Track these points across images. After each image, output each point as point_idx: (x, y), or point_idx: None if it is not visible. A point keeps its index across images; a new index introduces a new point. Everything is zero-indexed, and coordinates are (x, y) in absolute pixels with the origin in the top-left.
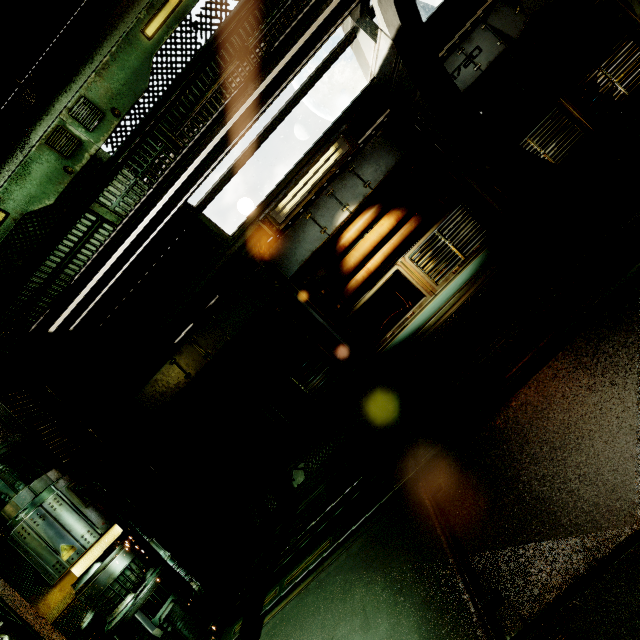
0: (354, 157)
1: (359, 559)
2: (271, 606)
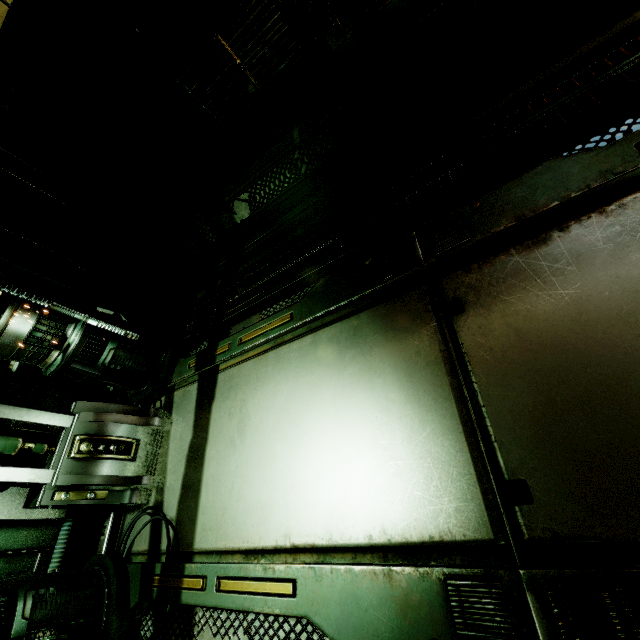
0: None
1: (330, 353)
2: (225, 359)
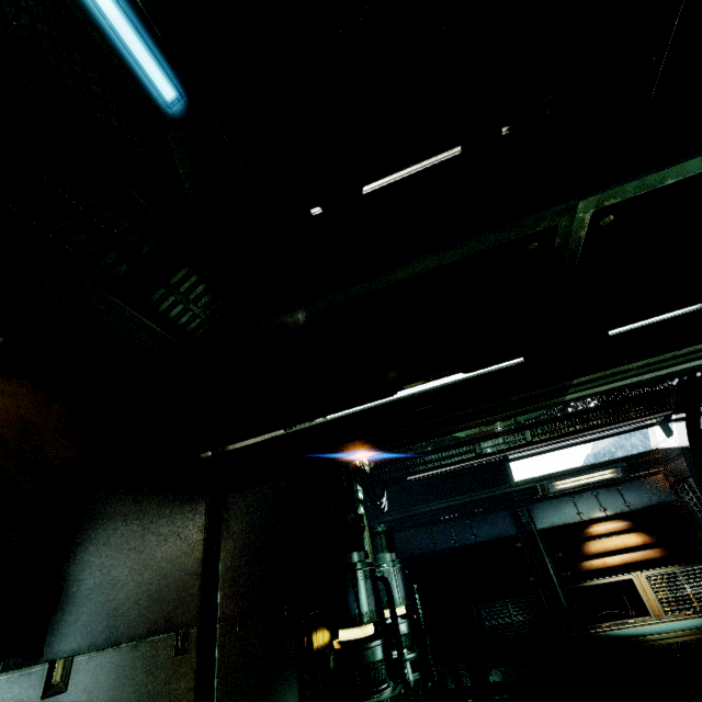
0: (623, 482)
1: None
2: None
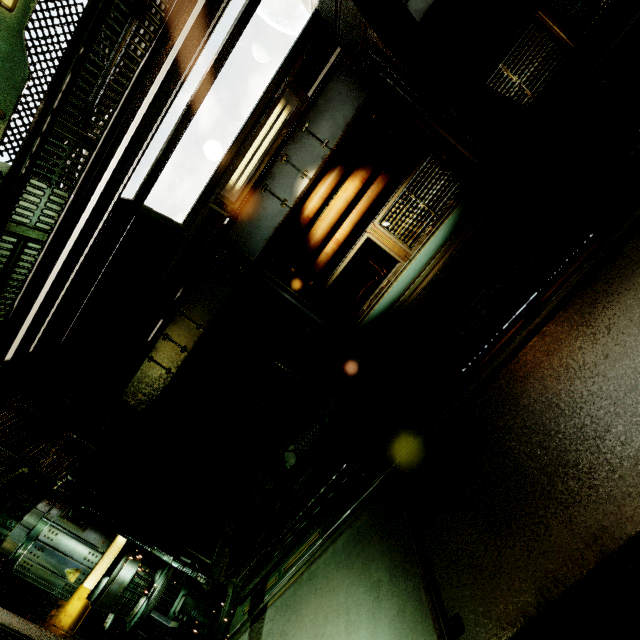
0: (306, 112)
1: (344, 556)
2: (272, 592)
